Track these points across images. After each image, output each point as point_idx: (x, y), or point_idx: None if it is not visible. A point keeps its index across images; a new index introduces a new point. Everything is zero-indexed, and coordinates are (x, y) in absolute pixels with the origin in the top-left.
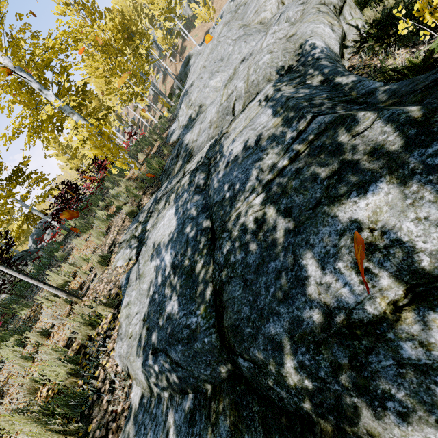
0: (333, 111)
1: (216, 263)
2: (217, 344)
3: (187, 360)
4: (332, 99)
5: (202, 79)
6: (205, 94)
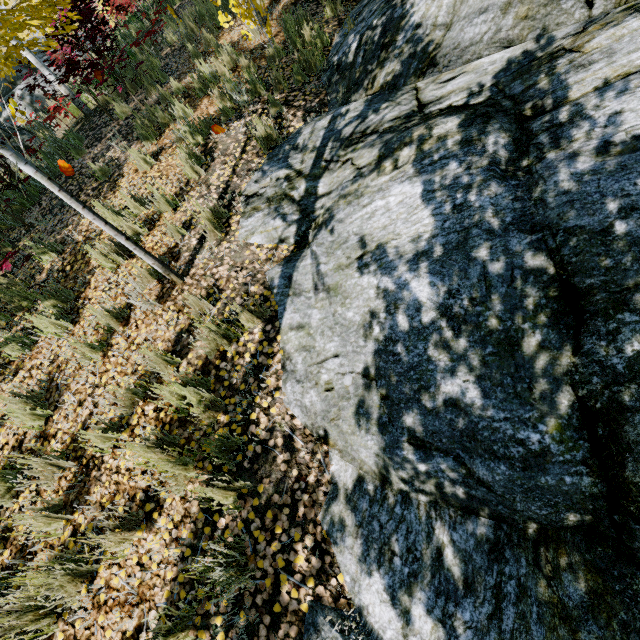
0: None
1: (594, 359)
2: (587, 491)
3: (514, 489)
4: None
5: None
6: None
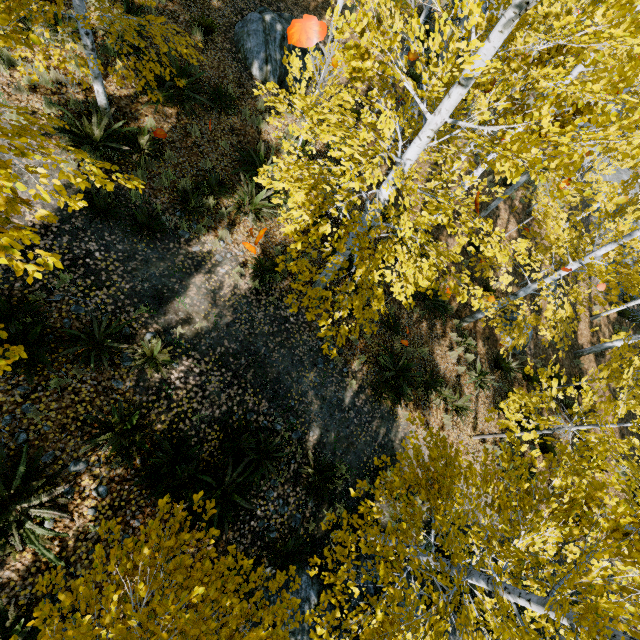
0: None
1: None
2: None
3: None
4: None
5: None
6: None
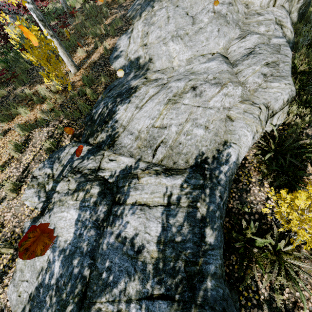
0: (175, 293)
1: None
2: None
3: None
4: (187, 266)
5: (168, 22)
6: (160, 51)
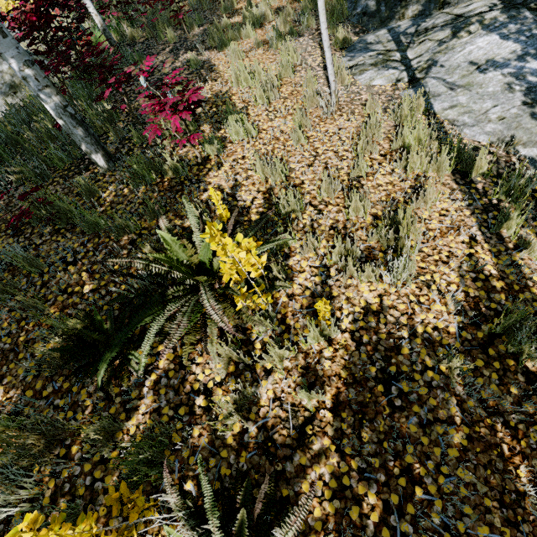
0: None
1: None
2: None
3: None
4: None
5: None
6: None
